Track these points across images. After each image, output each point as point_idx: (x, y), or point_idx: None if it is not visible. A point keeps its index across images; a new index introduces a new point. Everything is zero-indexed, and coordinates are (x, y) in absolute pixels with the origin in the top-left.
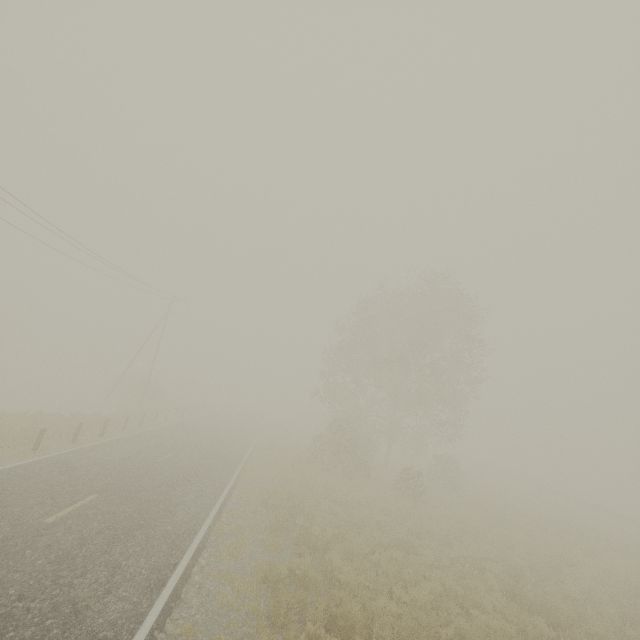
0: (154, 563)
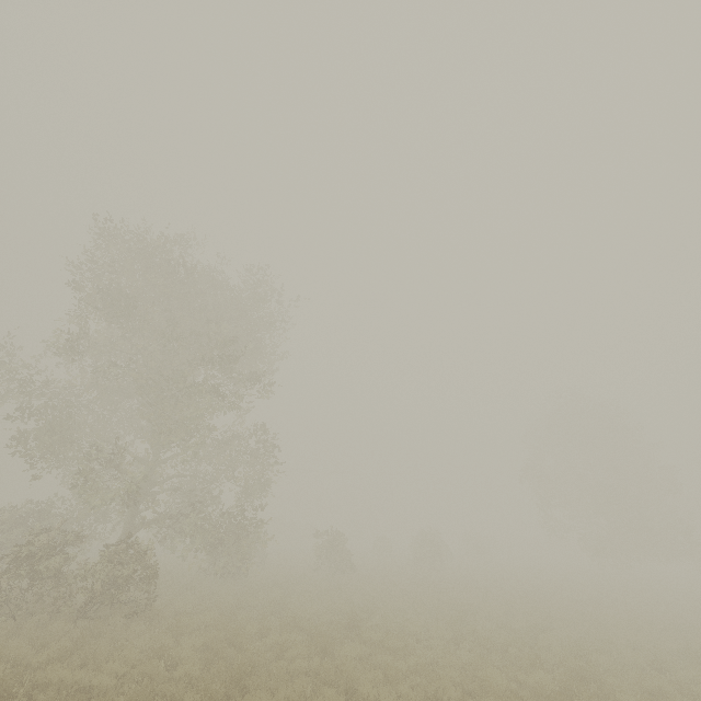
0: None
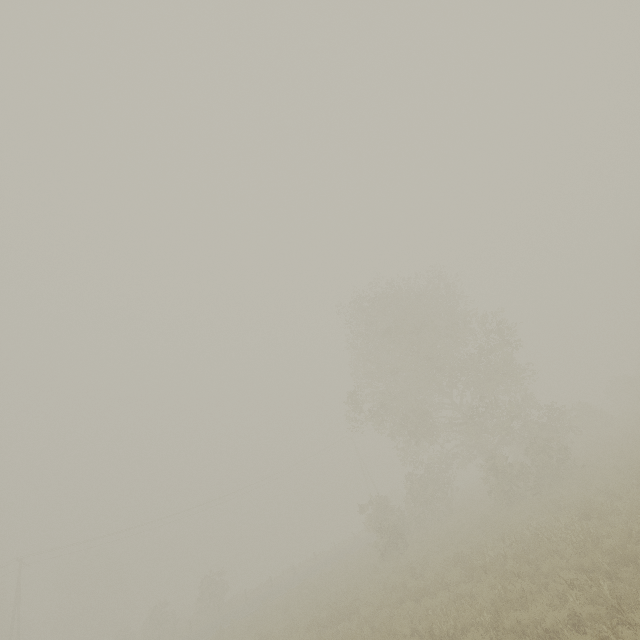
0: None
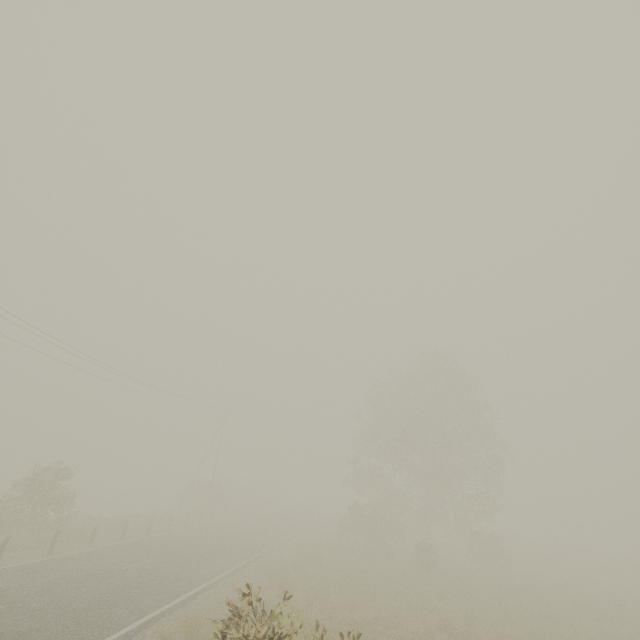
0: (176, 589)
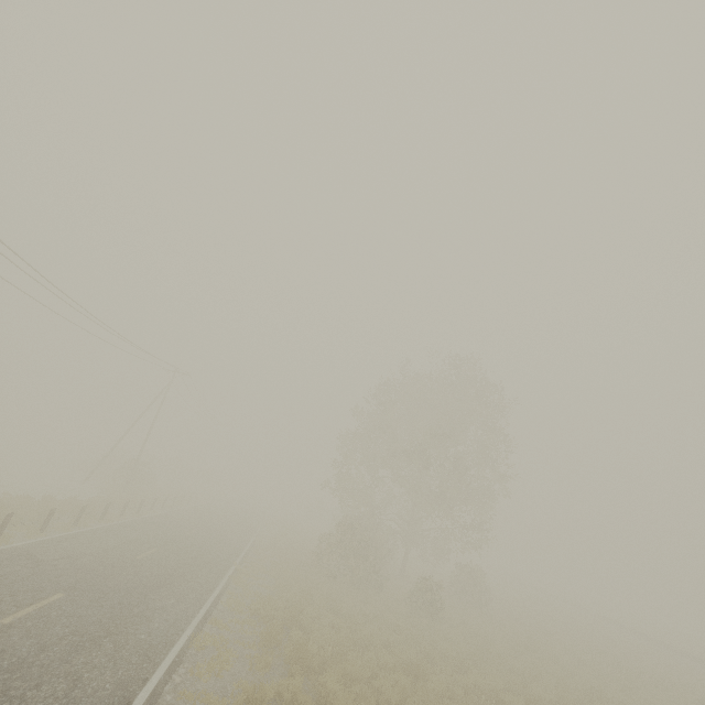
0: (121, 677)
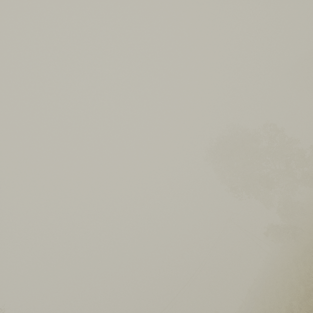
0: None
